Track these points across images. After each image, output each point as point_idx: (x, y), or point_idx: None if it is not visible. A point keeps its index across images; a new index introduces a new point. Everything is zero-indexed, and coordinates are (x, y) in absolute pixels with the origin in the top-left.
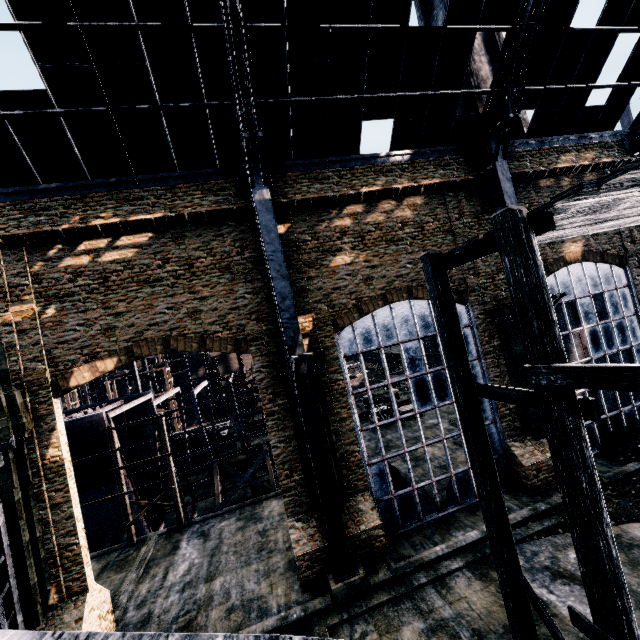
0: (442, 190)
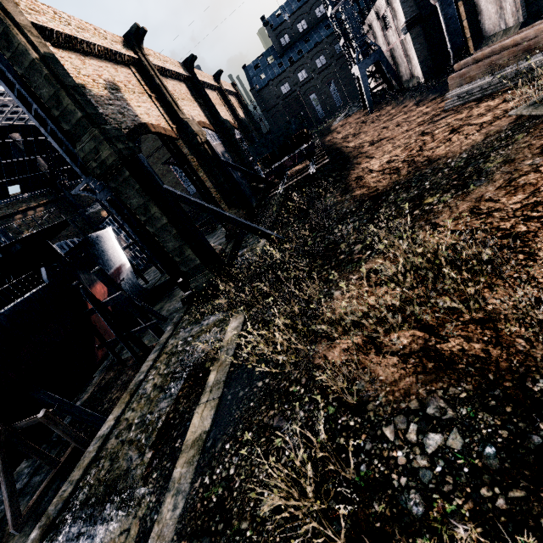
0: (49, 204)
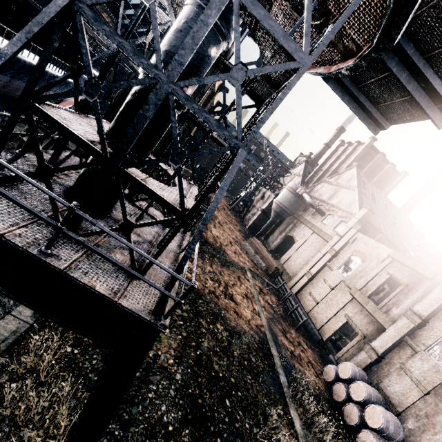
0: None
